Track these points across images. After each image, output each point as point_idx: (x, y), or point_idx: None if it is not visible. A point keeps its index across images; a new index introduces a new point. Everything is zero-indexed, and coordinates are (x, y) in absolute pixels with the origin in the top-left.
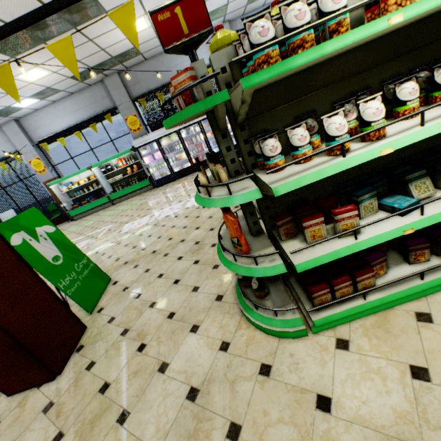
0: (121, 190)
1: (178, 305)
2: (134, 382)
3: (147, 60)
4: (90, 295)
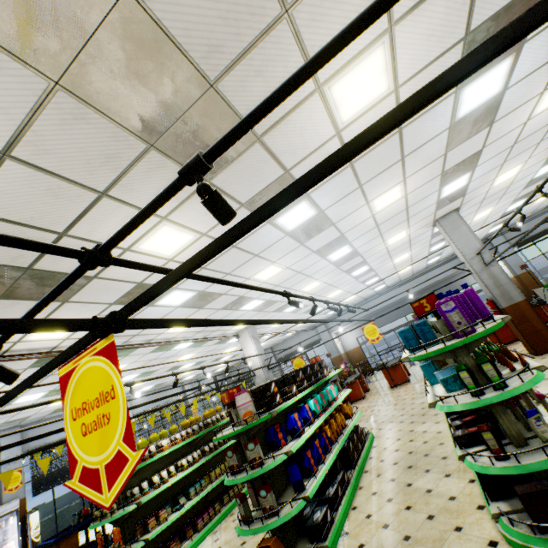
0: None
1: None
2: None
3: None
4: None
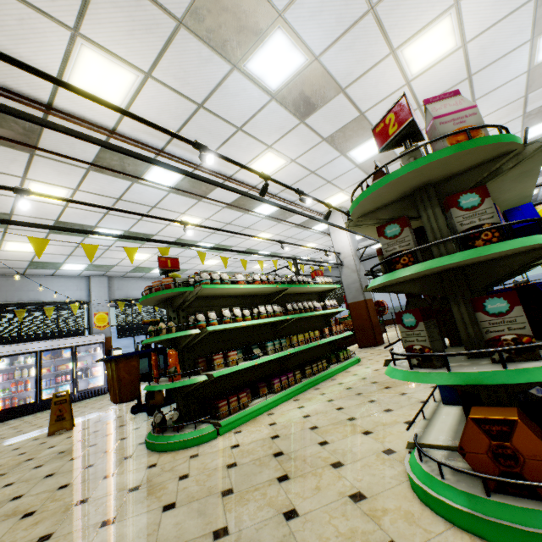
0: None
1: (69, 479)
2: (40, 525)
3: None
4: None
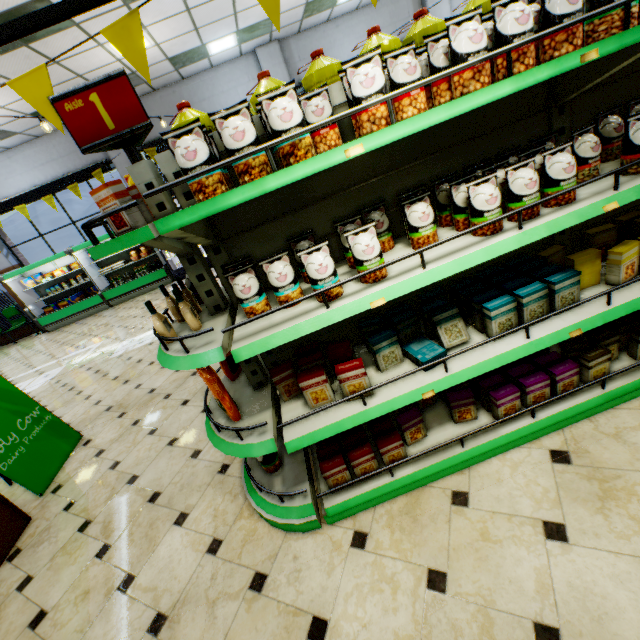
0: (122, 285)
1: (166, 481)
2: (81, 609)
3: (157, 91)
4: (42, 467)
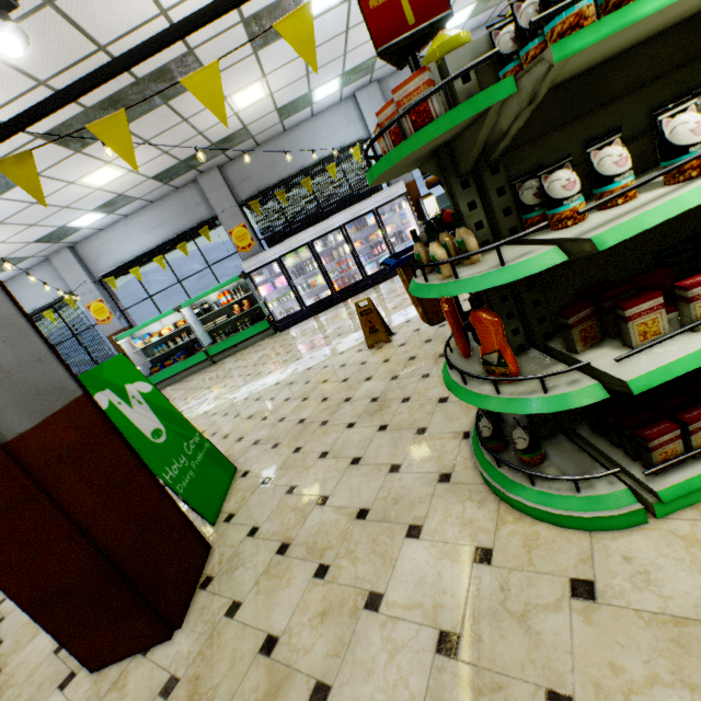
0: (225, 340)
1: (370, 497)
2: (323, 631)
3: (260, 146)
4: (210, 495)
